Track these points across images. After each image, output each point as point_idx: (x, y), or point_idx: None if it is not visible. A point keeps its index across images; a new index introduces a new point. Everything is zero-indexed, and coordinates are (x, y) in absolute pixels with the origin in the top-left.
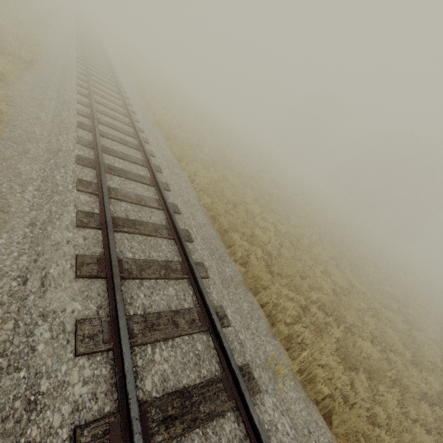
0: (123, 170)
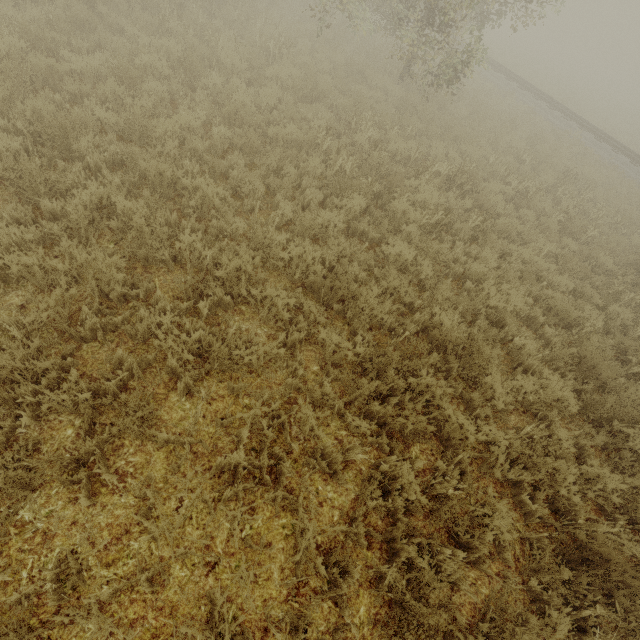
0: None
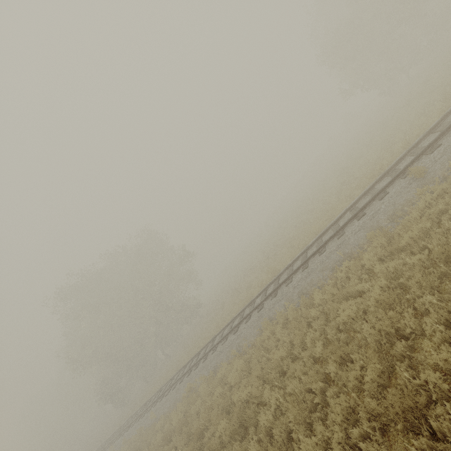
0: (109, 441)
